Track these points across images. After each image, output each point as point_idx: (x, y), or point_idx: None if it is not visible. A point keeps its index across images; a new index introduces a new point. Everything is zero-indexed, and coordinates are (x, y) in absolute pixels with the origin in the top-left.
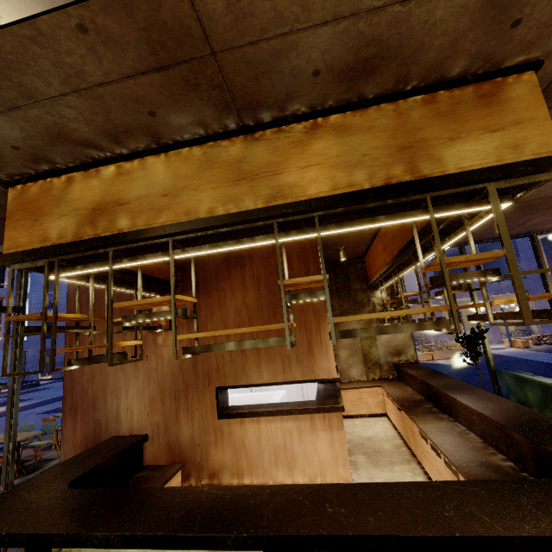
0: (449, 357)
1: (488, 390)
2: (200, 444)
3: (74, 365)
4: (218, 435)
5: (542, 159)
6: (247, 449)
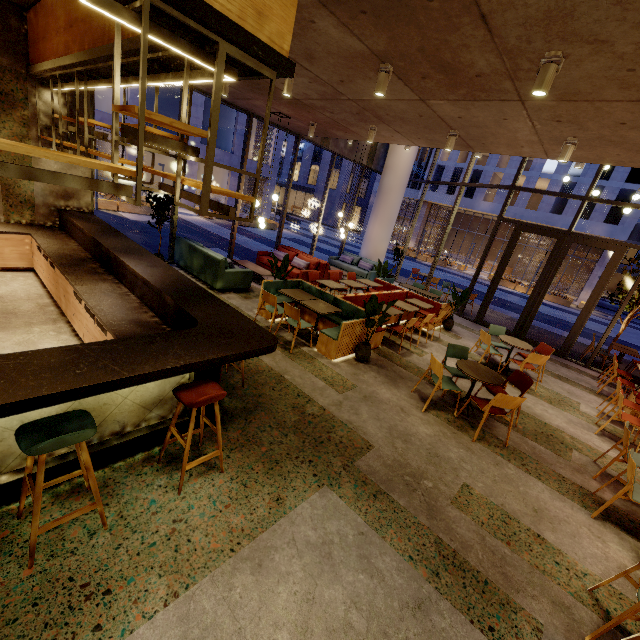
0: (138, 212)
1: (165, 253)
2: None
3: None
4: None
5: (273, 52)
6: None
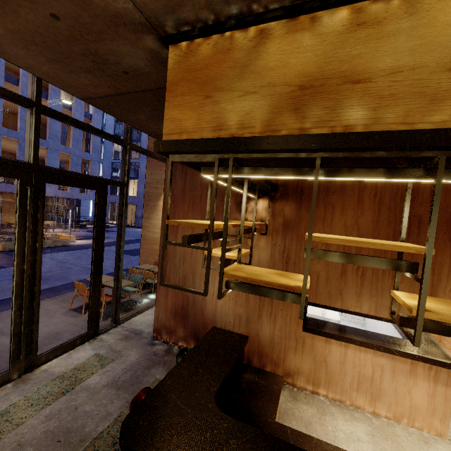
0: None
1: None
2: (279, 345)
3: (233, 289)
4: (299, 344)
5: None
6: (328, 366)
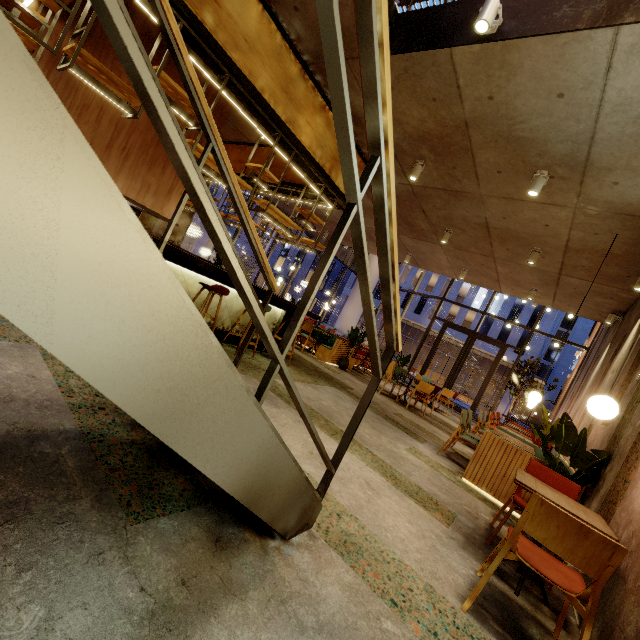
0: None
1: None
2: None
3: (72, 69)
4: None
5: None
6: None
